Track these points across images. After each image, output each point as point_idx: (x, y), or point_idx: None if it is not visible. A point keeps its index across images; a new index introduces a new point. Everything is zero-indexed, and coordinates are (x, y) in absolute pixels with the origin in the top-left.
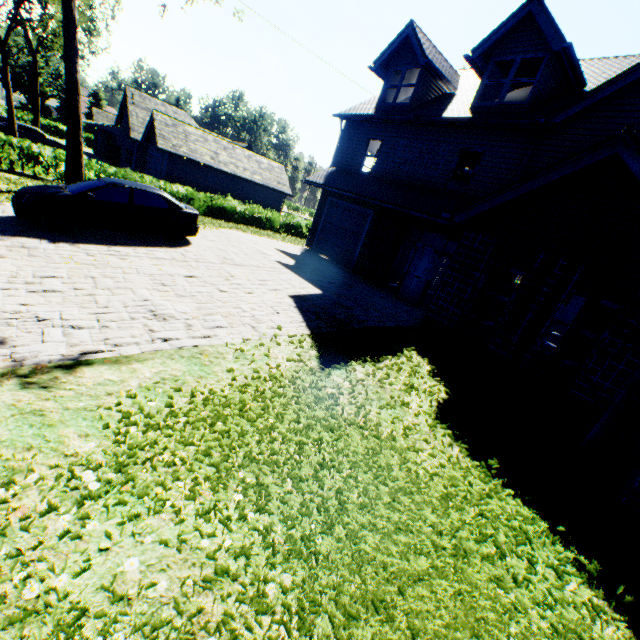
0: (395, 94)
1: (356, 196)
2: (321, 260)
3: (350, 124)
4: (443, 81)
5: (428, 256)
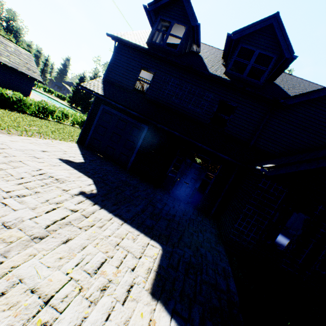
0: (165, 38)
1: (143, 117)
2: (102, 163)
3: (123, 47)
4: (198, 43)
5: (195, 169)
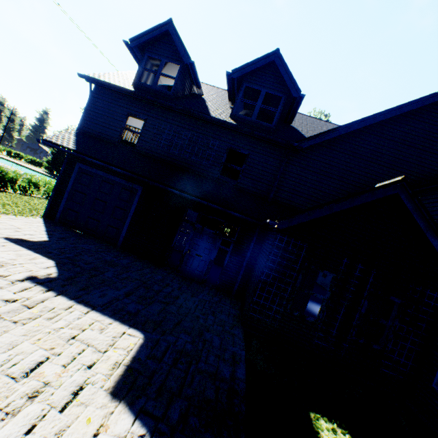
0: (155, 79)
1: (130, 173)
2: (79, 240)
3: (102, 90)
4: (198, 84)
5: (207, 236)
